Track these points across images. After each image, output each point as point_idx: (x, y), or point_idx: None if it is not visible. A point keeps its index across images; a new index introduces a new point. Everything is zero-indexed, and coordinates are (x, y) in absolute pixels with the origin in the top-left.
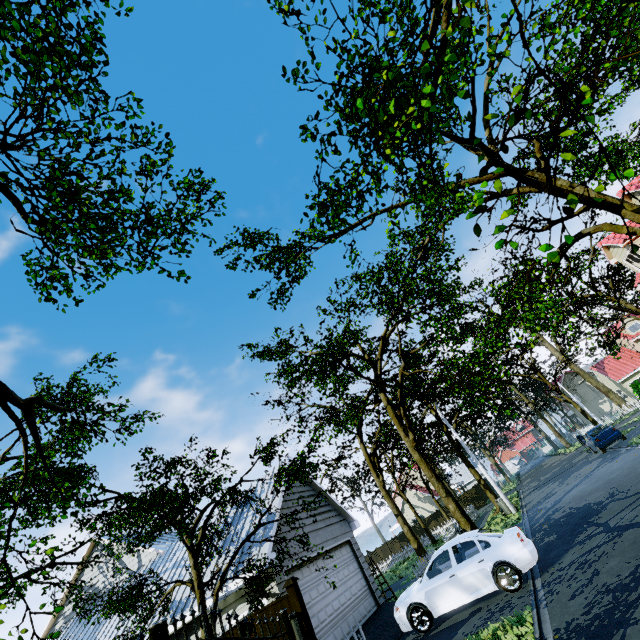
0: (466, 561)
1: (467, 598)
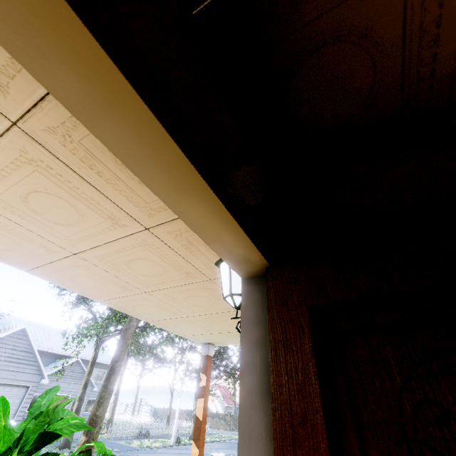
0: None
1: None
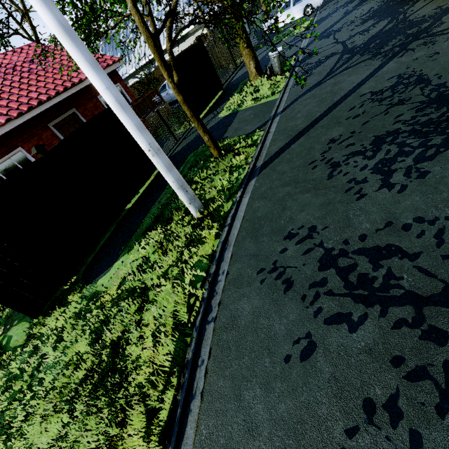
0: (296, 5)
1: (292, 20)
